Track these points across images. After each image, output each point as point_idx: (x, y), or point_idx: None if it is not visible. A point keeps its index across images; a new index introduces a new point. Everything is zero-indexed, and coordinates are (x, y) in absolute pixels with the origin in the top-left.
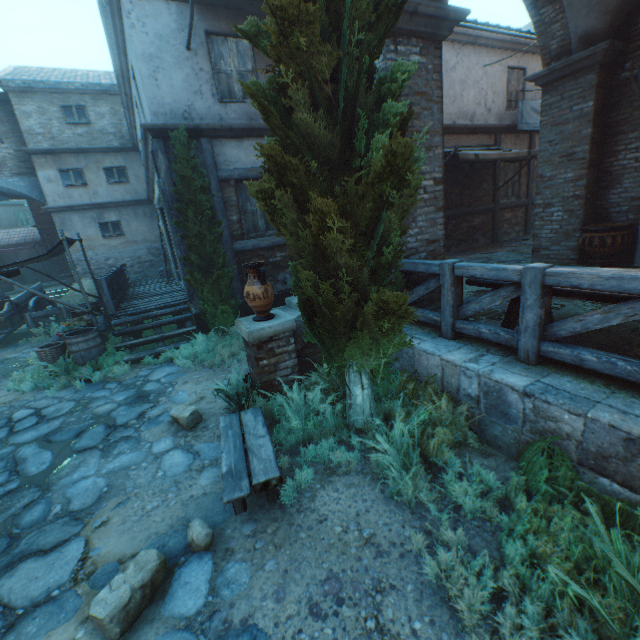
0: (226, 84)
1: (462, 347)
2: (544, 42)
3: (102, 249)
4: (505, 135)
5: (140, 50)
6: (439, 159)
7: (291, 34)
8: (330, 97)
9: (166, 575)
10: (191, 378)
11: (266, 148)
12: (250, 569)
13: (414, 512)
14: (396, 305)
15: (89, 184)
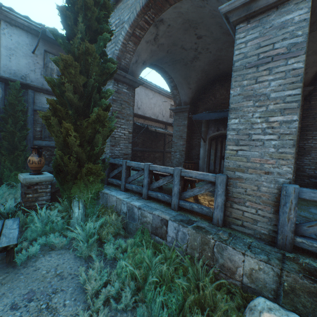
0: (50, 72)
1: (126, 194)
2: (175, 100)
3: None
4: (169, 126)
5: (5, 44)
6: (131, 125)
7: (69, 68)
8: (82, 91)
9: None
10: None
11: (49, 100)
12: None
13: (87, 261)
14: (96, 170)
15: None
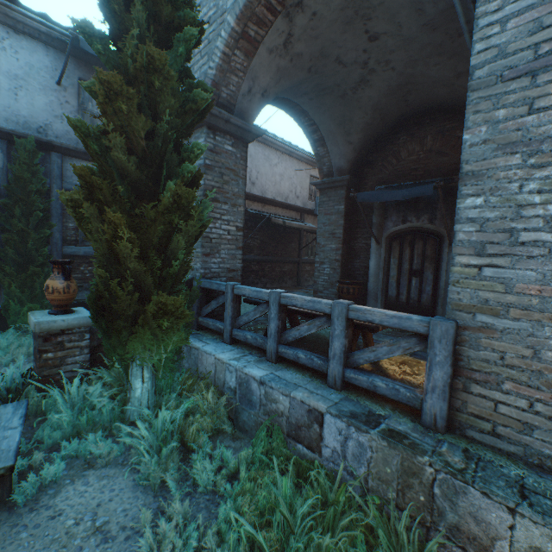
0: (90, 120)
1: (234, 349)
2: (320, 166)
3: None
4: (308, 215)
5: (6, 68)
6: (242, 214)
7: (116, 100)
8: (145, 149)
9: None
10: None
11: (78, 167)
12: None
13: (157, 495)
14: (175, 306)
15: None
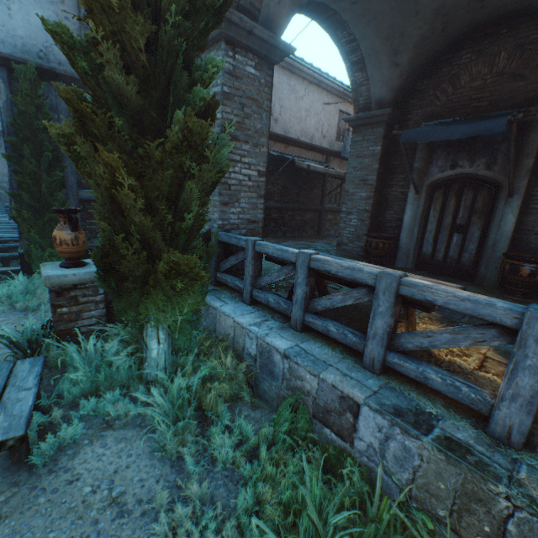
0: None
1: (255, 312)
2: (356, 97)
3: None
4: (334, 158)
5: None
6: (264, 156)
7: None
8: (147, 66)
9: None
10: None
11: (62, 90)
12: None
13: (175, 465)
14: (188, 268)
15: None
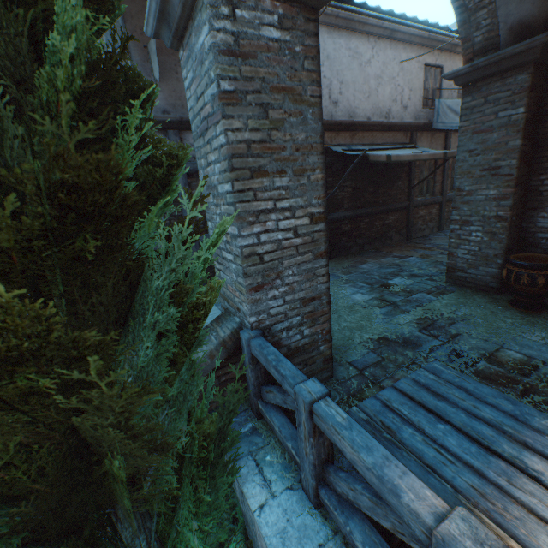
0: None
1: (326, 546)
2: (467, 33)
3: None
4: (421, 133)
5: None
6: (318, 186)
7: None
8: None
9: None
10: None
11: None
12: None
13: None
14: None
15: None
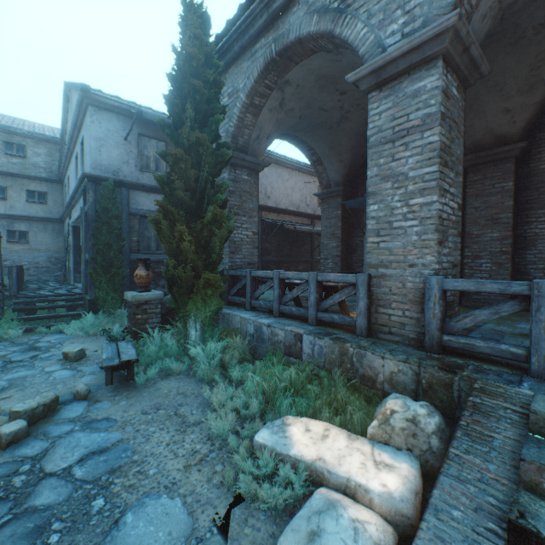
0: (146, 162)
1: (253, 313)
2: (320, 180)
3: (3, 251)
4: (318, 220)
5: (94, 134)
6: (256, 223)
7: (179, 163)
8: (194, 187)
9: (56, 410)
10: (77, 341)
11: (160, 202)
12: (111, 405)
13: (210, 384)
14: (214, 281)
15: (9, 199)
